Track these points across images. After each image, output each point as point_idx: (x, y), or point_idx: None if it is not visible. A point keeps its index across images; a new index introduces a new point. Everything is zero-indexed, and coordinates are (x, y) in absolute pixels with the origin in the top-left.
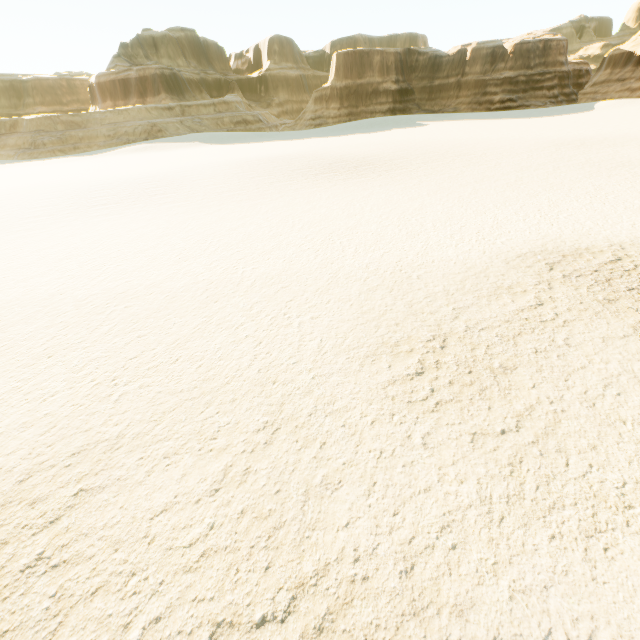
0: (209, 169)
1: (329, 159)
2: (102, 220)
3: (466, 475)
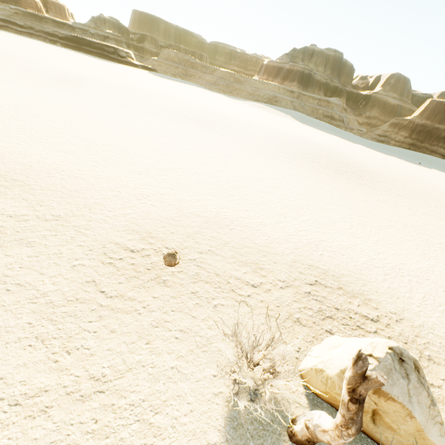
0: (267, 130)
1: (342, 159)
2: (177, 124)
3: (59, 284)
